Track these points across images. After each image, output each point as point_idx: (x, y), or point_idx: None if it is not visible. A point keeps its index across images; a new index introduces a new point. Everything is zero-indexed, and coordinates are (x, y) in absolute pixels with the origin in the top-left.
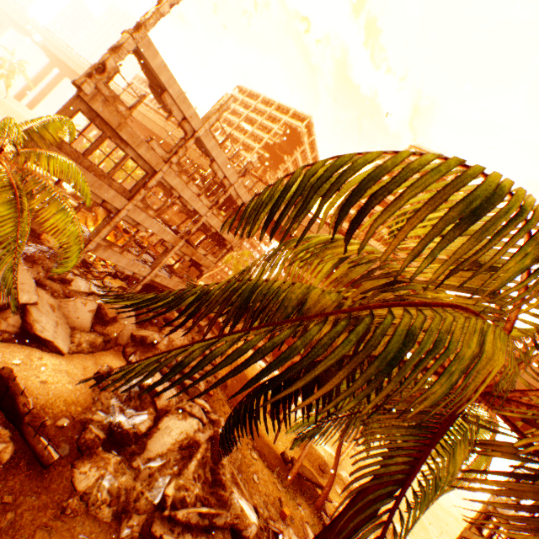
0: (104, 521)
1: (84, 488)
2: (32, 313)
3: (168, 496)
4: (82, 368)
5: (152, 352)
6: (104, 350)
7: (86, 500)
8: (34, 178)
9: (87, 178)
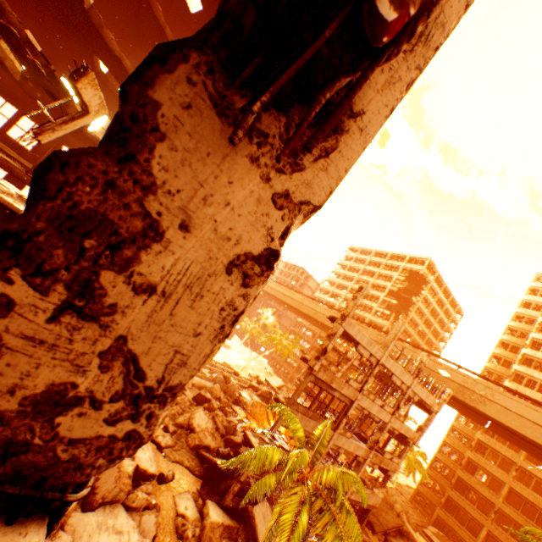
0: None
1: None
2: None
3: None
4: None
5: None
6: None
7: None
8: (327, 487)
9: (310, 424)
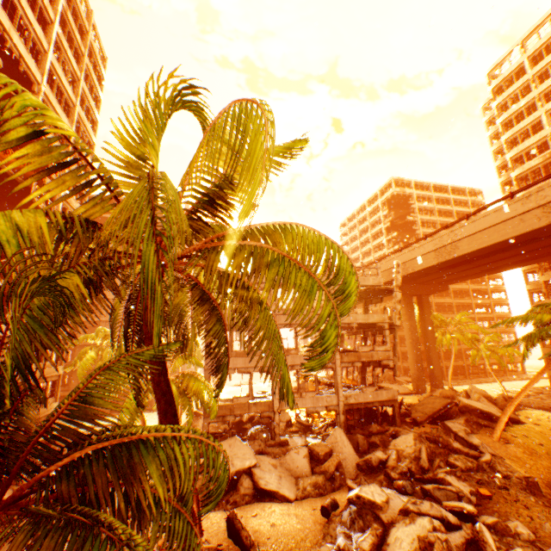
0: None
1: None
2: (255, 473)
3: None
4: (310, 509)
5: (383, 473)
6: (334, 490)
7: None
8: (181, 374)
9: (239, 361)
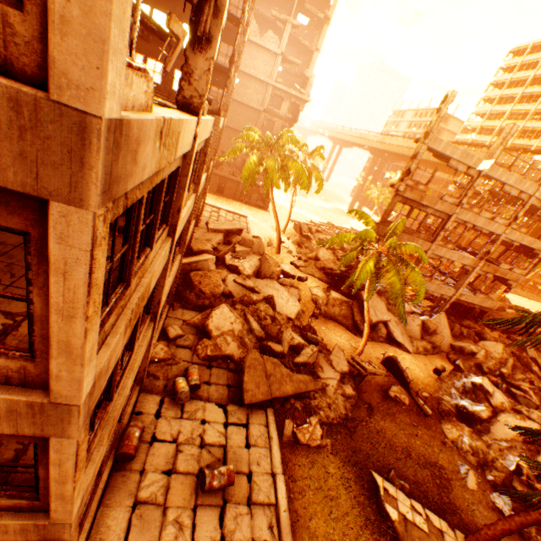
0: (470, 462)
1: (451, 437)
2: (389, 326)
3: (520, 466)
4: (423, 364)
5: (471, 360)
6: (431, 354)
7: (454, 444)
8: (396, 257)
9: (403, 238)
